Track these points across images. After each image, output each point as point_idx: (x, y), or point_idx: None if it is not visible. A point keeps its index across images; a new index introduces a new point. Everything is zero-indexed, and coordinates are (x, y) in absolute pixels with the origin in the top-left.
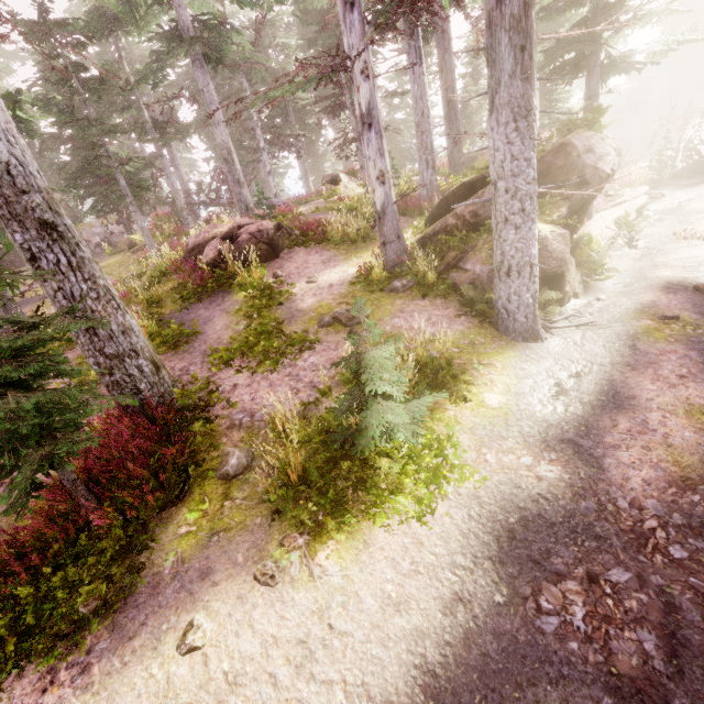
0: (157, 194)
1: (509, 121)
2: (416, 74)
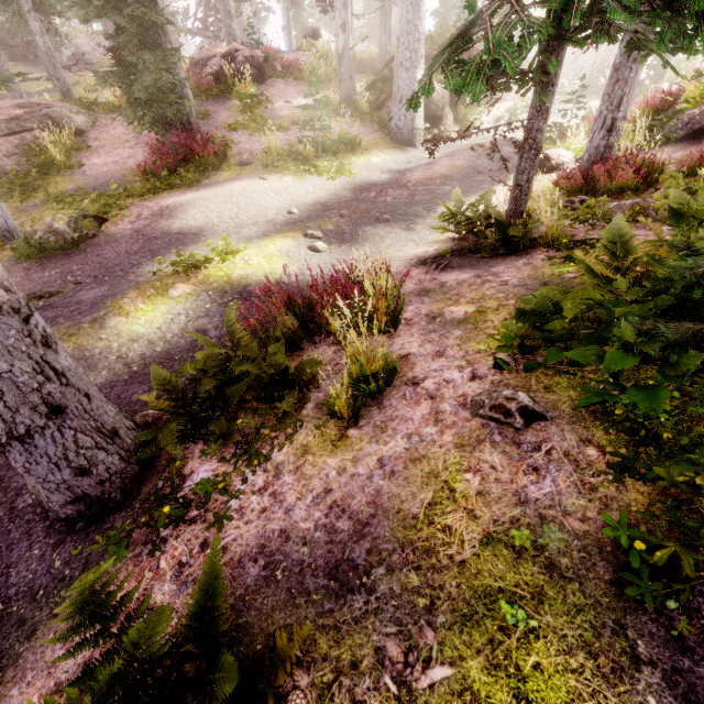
0: None
1: None
2: None
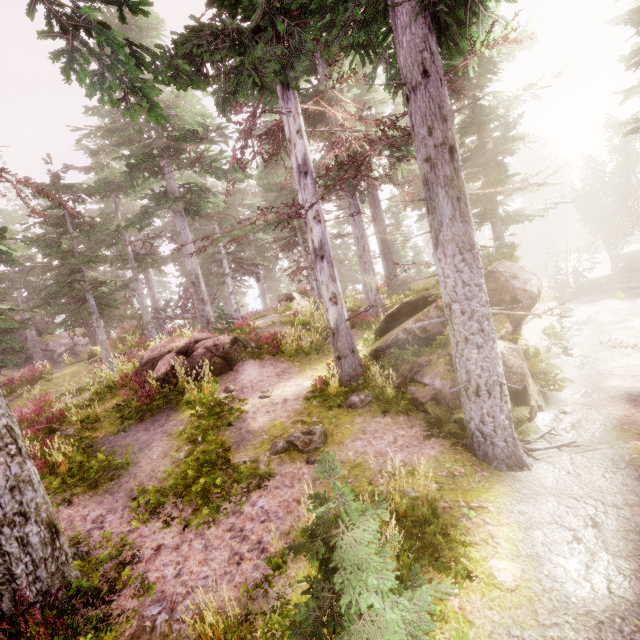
0: (127, 310)
1: (456, 253)
2: (356, 221)
